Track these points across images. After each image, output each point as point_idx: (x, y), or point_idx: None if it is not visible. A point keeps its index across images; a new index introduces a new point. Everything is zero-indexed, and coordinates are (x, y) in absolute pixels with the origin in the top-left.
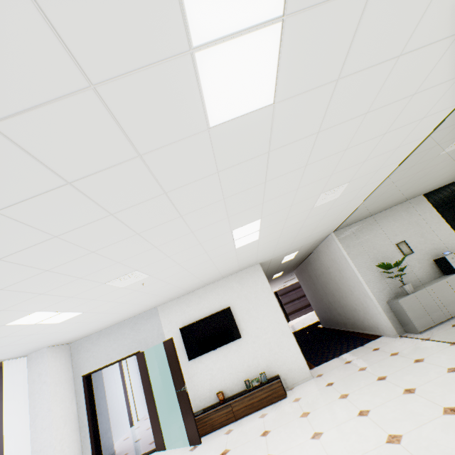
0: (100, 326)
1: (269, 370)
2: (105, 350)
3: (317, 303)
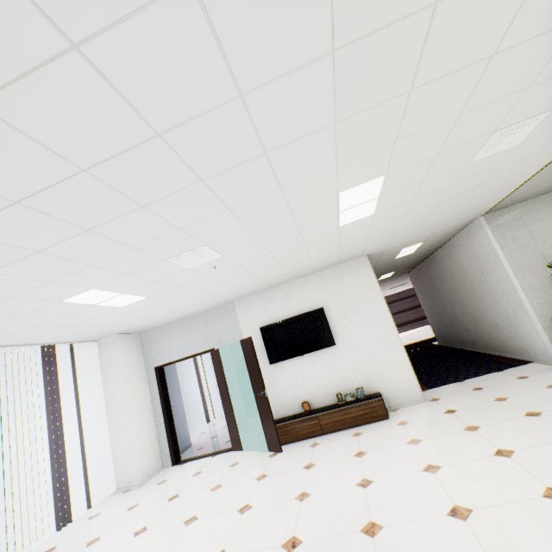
0: (170, 317)
1: (368, 386)
2: (177, 343)
3: (436, 315)
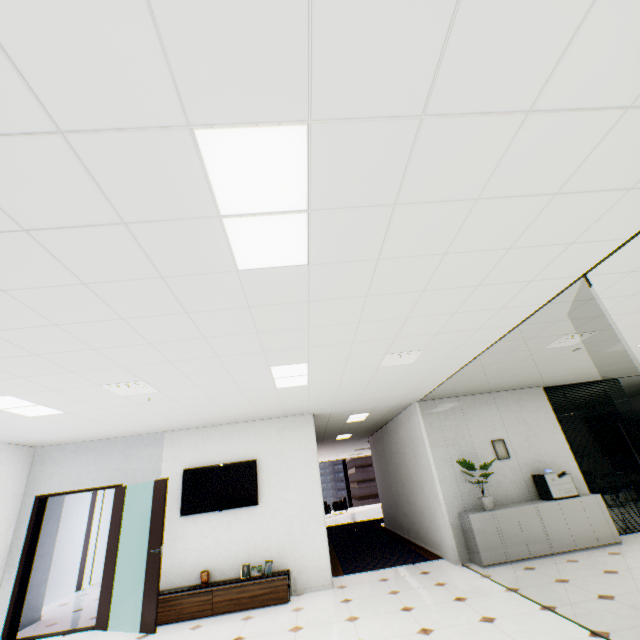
0: (83, 436)
1: (280, 560)
2: (78, 469)
3: (385, 490)
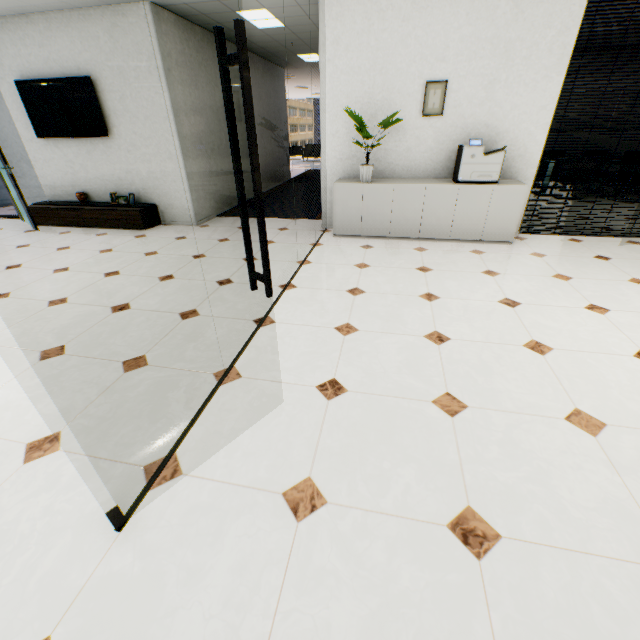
0: None
1: (146, 196)
2: None
3: None
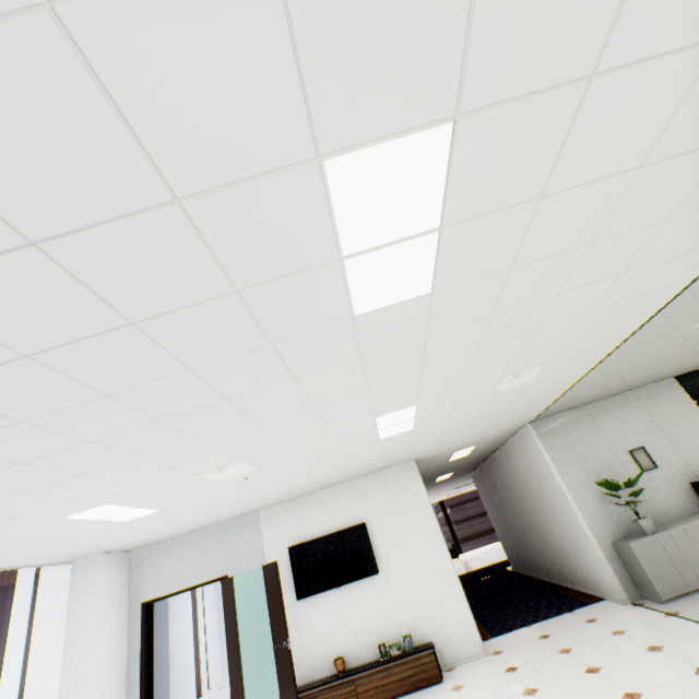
0: (176, 530)
1: (418, 633)
2: (178, 567)
3: (505, 529)
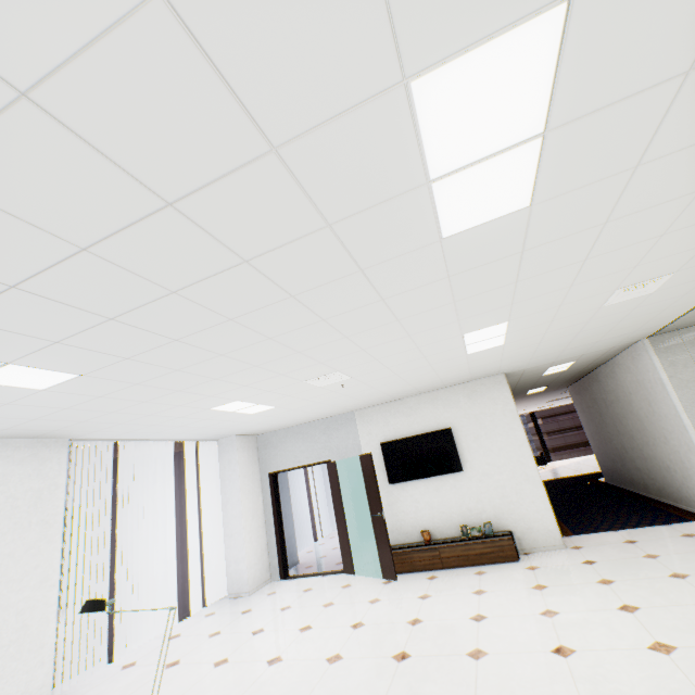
0: (289, 423)
1: (498, 522)
2: (293, 450)
3: (601, 444)
